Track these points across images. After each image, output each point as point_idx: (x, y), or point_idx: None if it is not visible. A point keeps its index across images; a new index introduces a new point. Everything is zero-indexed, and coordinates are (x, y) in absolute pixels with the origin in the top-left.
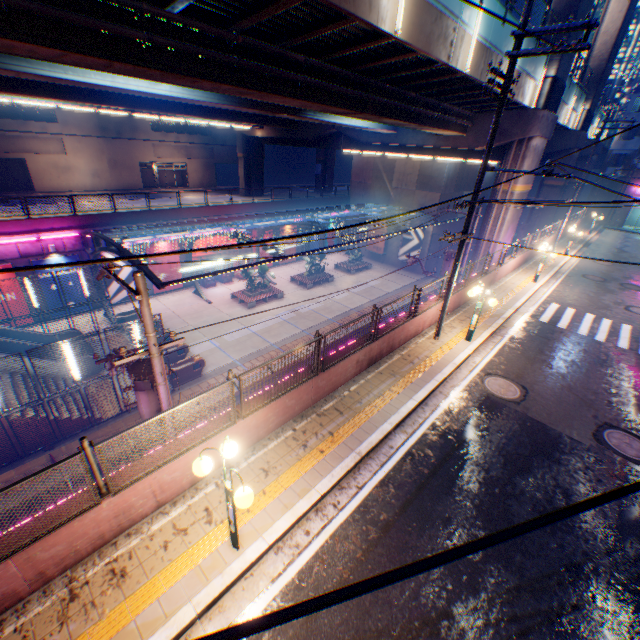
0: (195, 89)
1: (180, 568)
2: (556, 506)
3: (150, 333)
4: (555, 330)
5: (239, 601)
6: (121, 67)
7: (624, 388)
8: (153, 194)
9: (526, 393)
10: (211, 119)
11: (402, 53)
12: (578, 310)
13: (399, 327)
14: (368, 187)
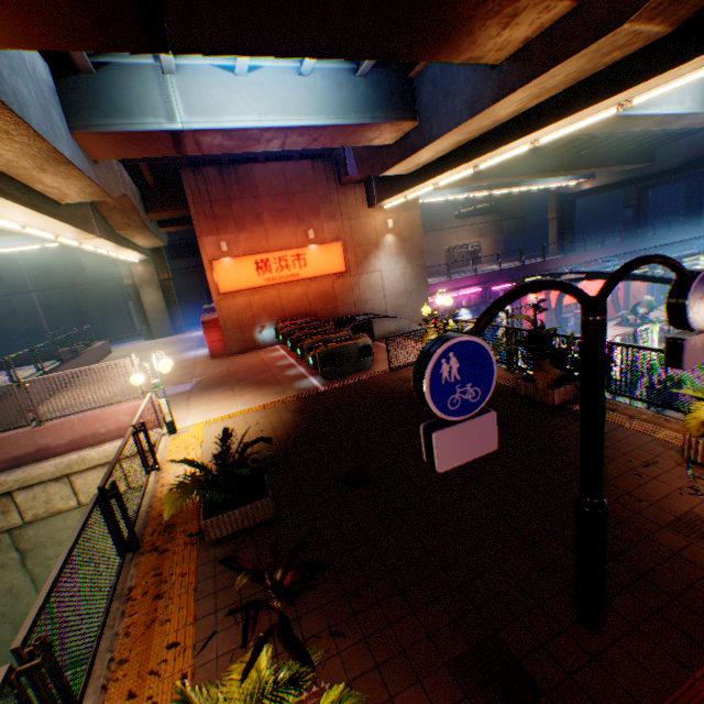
0: None
1: None
2: None
3: None
4: None
5: None
6: None
7: None
8: (459, 272)
9: None
10: (576, 172)
11: None
12: None
13: None
14: None
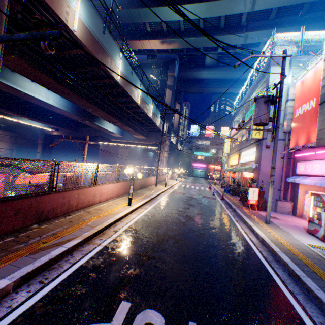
0: (74, 103)
1: (117, 208)
2: (199, 202)
3: (86, 156)
4: (186, 187)
5: (137, 213)
6: (65, 90)
7: (205, 193)
8: None
9: (185, 193)
10: (40, 121)
11: (137, 109)
12: (190, 185)
13: (147, 178)
14: (107, 159)
